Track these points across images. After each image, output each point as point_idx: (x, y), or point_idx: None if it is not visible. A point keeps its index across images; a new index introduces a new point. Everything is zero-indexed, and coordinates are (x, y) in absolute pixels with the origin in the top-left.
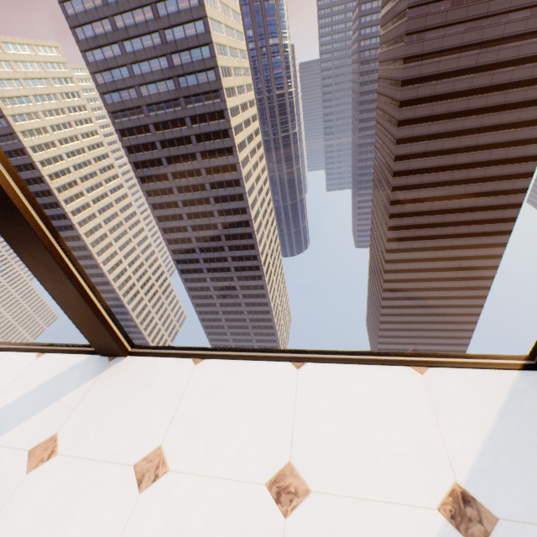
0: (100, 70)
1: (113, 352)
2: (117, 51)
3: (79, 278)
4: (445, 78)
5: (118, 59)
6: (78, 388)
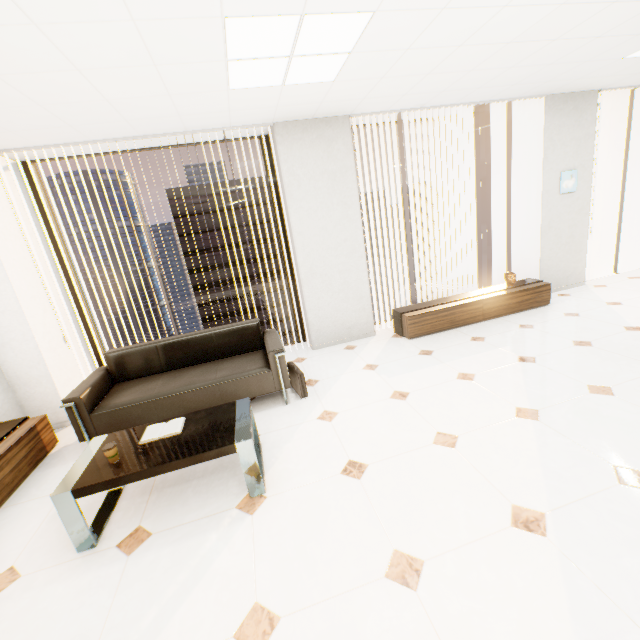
0: None
1: None
2: None
3: None
4: (226, 267)
5: None
6: None
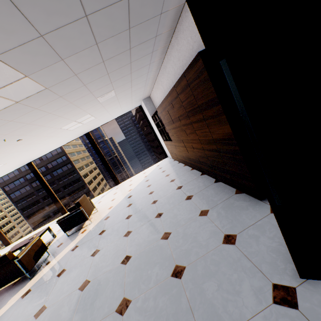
0: (7, 184)
1: (8, 244)
2: (16, 172)
3: (2, 231)
4: None
5: (17, 175)
6: (2, 250)
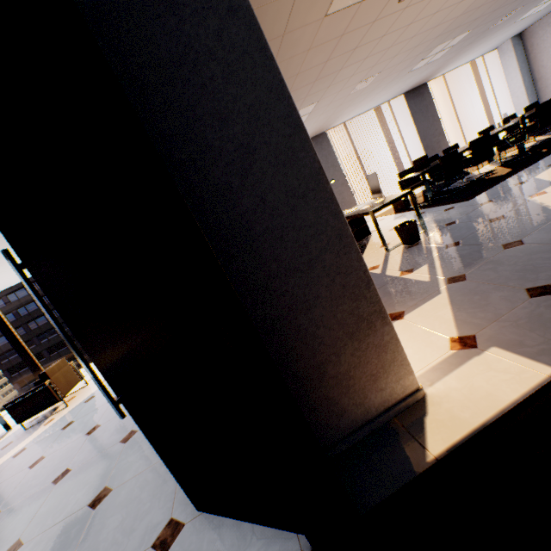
0: None
1: None
2: (1, 304)
3: None
4: None
5: (3, 309)
6: None
